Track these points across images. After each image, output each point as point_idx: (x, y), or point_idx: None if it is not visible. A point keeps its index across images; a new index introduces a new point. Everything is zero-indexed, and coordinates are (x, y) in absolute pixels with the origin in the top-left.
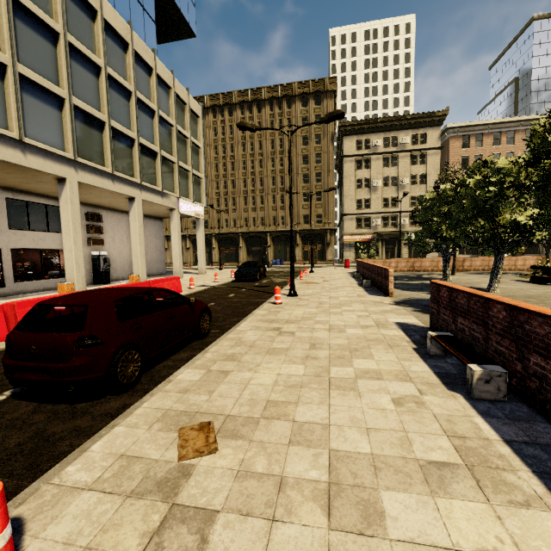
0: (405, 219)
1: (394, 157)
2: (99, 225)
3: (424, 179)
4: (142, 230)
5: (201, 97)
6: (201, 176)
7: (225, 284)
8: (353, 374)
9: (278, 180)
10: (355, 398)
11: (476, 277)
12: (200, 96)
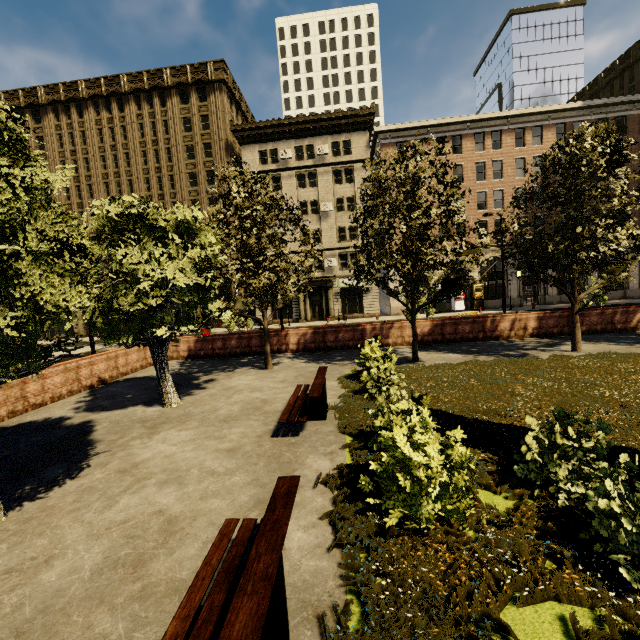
0: (333, 260)
1: (312, 174)
2: None
3: (353, 203)
4: None
5: (32, 89)
6: None
7: None
8: None
9: None
10: None
11: (272, 381)
12: (30, 88)
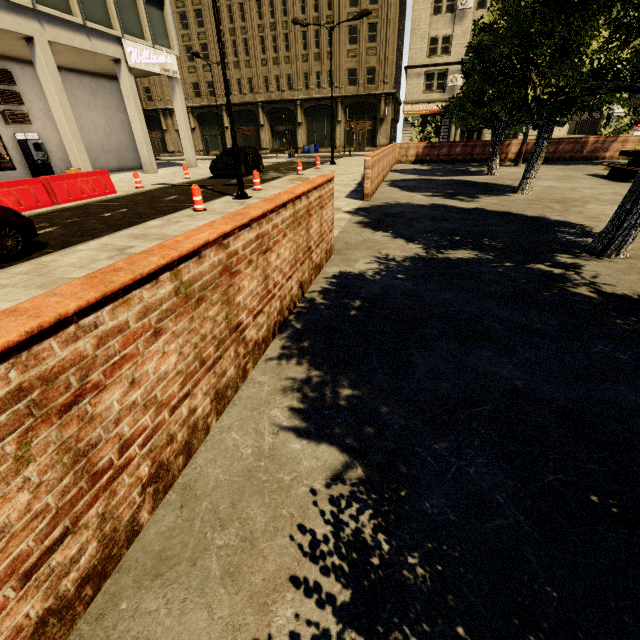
0: None
1: None
2: (12, 91)
3: None
4: (64, 97)
5: None
6: None
7: (193, 182)
8: None
9: (310, 2)
10: None
11: (542, 170)
12: None
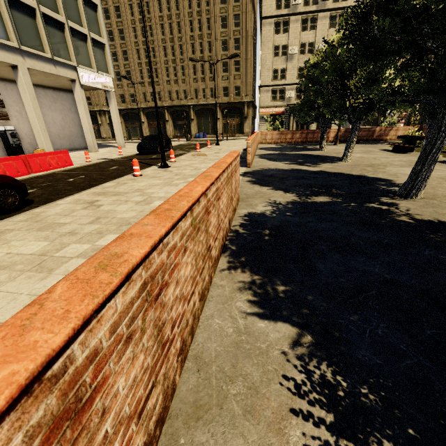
0: None
1: (313, 19)
2: None
3: None
4: (36, 103)
5: None
6: (102, 42)
7: (125, 157)
8: (79, 253)
9: (197, 47)
10: (34, 281)
11: None
12: None
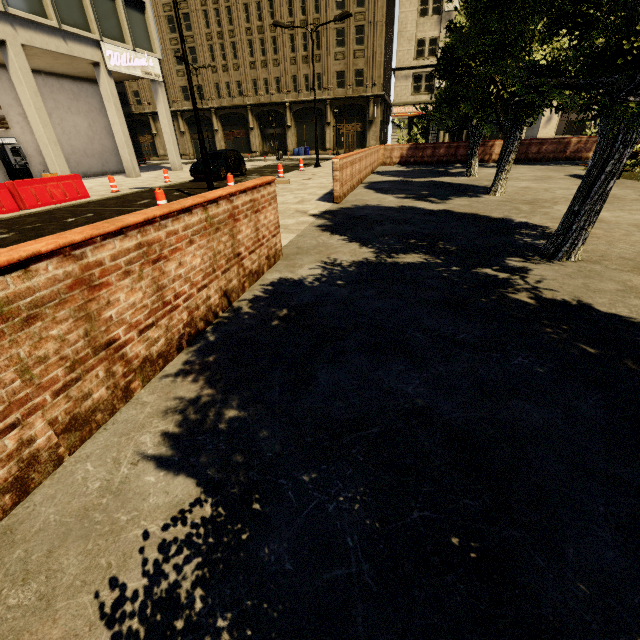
0: None
1: None
2: None
3: None
4: (40, 101)
5: None
6: None
7: (172, 185)
8: None
9: (297, 5)
10: None
11: (523, 171)
12: None
